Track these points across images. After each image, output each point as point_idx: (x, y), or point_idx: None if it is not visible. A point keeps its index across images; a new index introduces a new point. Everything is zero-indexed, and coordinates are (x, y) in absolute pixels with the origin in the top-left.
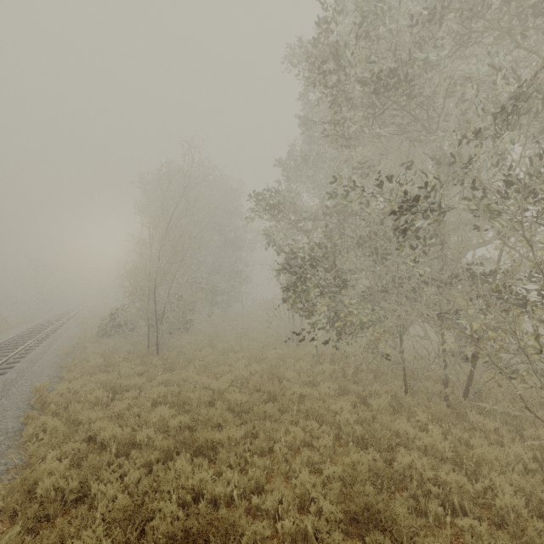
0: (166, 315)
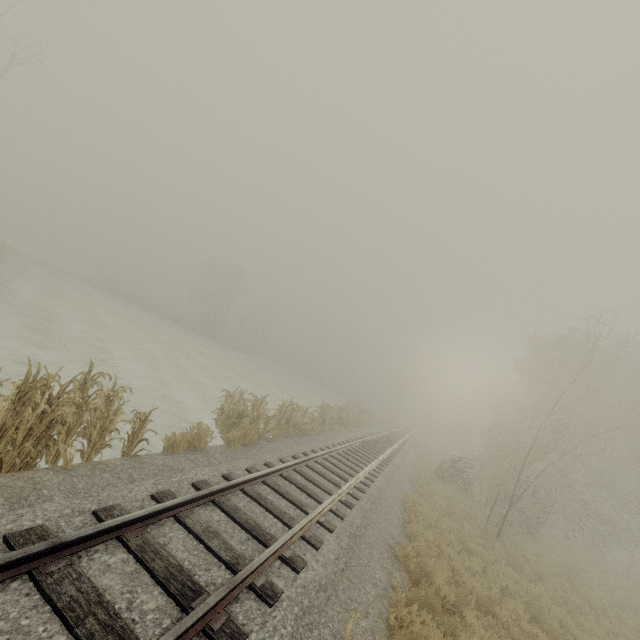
0: (521, 503)
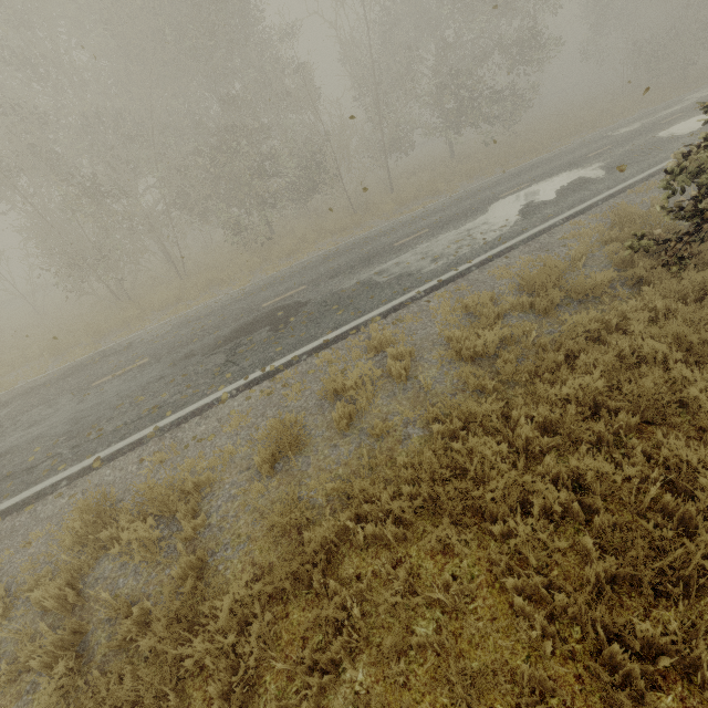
0: None
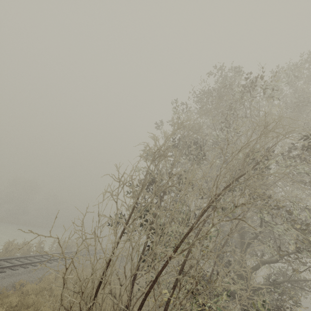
0: None
